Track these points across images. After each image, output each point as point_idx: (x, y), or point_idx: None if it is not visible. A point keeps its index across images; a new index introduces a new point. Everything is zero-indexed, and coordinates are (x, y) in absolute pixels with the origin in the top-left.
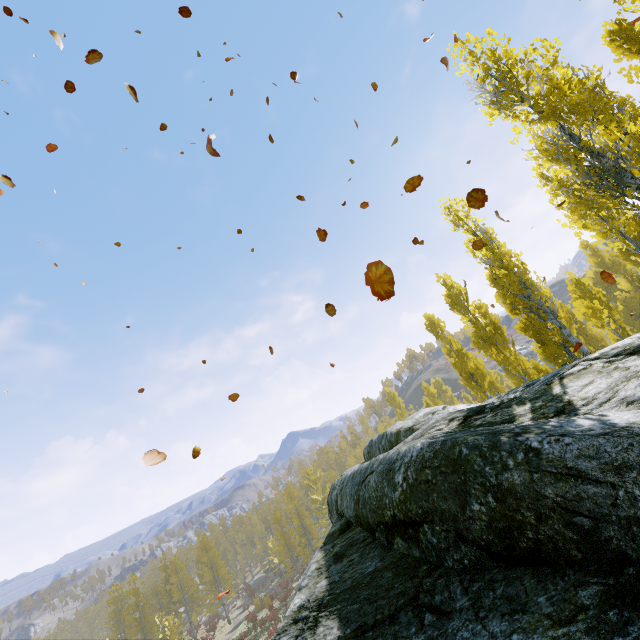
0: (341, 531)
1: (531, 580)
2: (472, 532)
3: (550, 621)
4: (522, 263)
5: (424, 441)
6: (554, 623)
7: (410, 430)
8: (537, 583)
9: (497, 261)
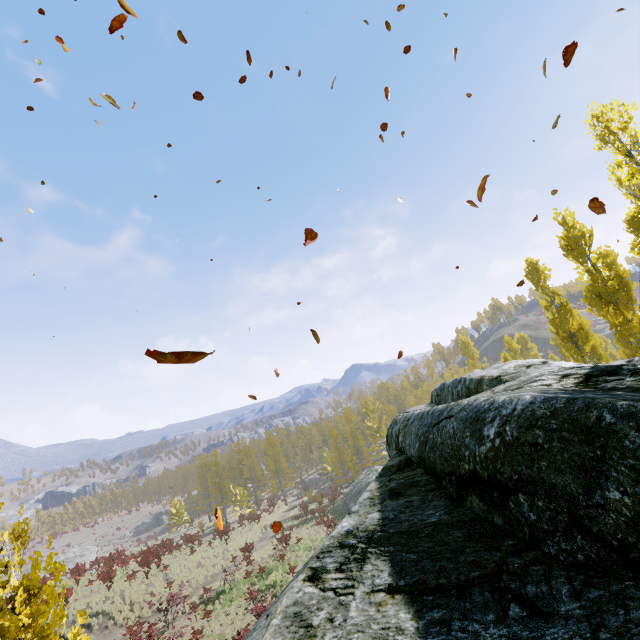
0: (400, 467)
1: None
2: (599, 524)
3: None
4: None
5: (535, 394)
6: None
7: (497, 380)
8: None
9: None
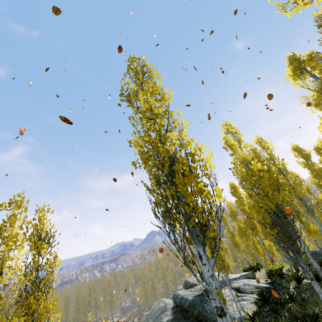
0: (175, 307)
1: None
2: (194, 315)
3: None
4: (253, 217)
5: (192, 297)
6: None
7: (195, 284)
8: None
9: (244, 213)
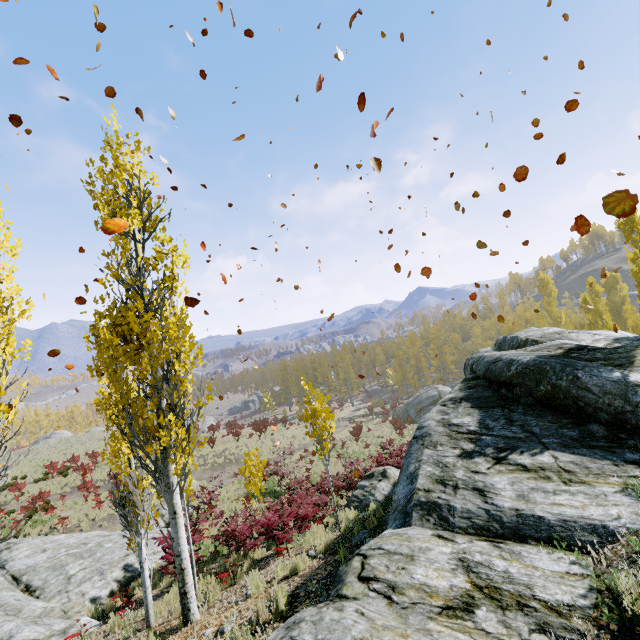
0: (473, 379)
1: (550, 413)
2: (536, 395)
3: (548, 422)
4: None
5: (532, 357)
6: (549, 422)
7: (535, 342)
8: (551, 414)
9: None
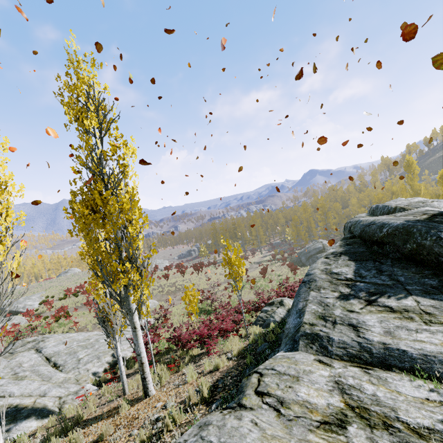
0: (350, 238)
1: (414, 266)
2: (402, 251)
3: (411, 272)
4: None
5: (401, 222)
6: (412, 273)
7: (402, 209)
8: (415, 266)
9: None
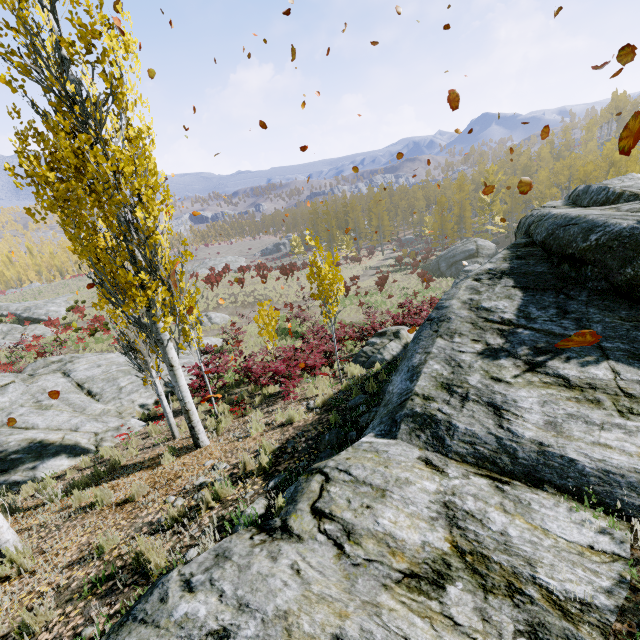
0: (525, 245)
1: (626, 306)
2: (614, 279)
3: (619, 318)
4: None
5: (631, 224)
6: (620, 319)
7: (634, 196)
8: (628, 308)
9: None
